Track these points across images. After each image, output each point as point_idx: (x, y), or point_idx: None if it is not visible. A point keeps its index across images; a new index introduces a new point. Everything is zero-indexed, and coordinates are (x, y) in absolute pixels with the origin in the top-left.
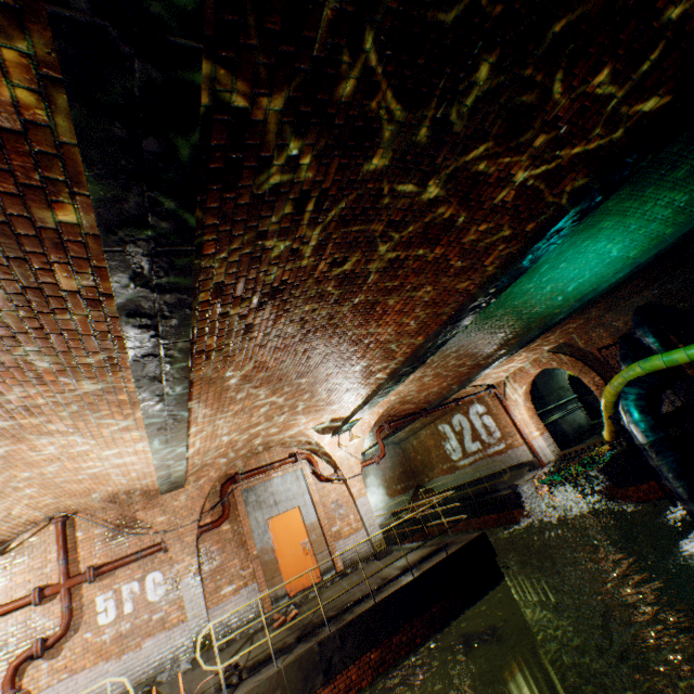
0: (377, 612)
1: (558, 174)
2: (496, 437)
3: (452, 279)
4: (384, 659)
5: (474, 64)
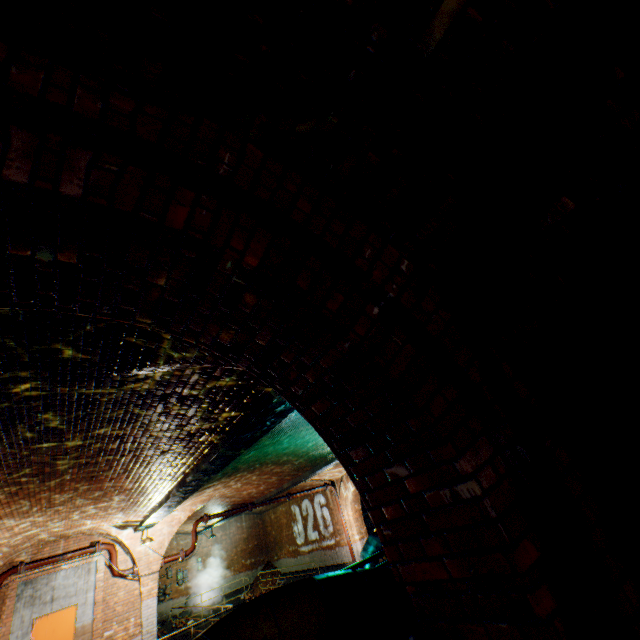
0: None
1: (196, 434)
2: (329, 531)
3: (161, 466)
4: None
5: (47, 416)
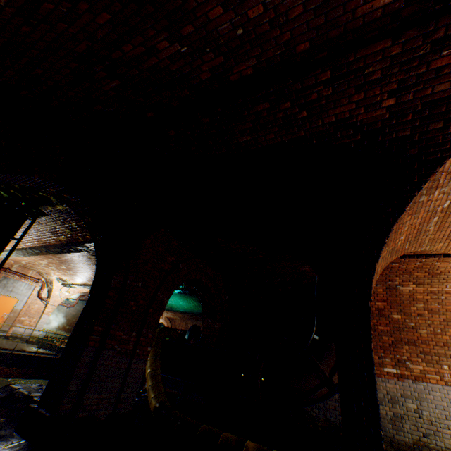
0: (10, 355)
1: None
2: None
3: None
4: None
5: None
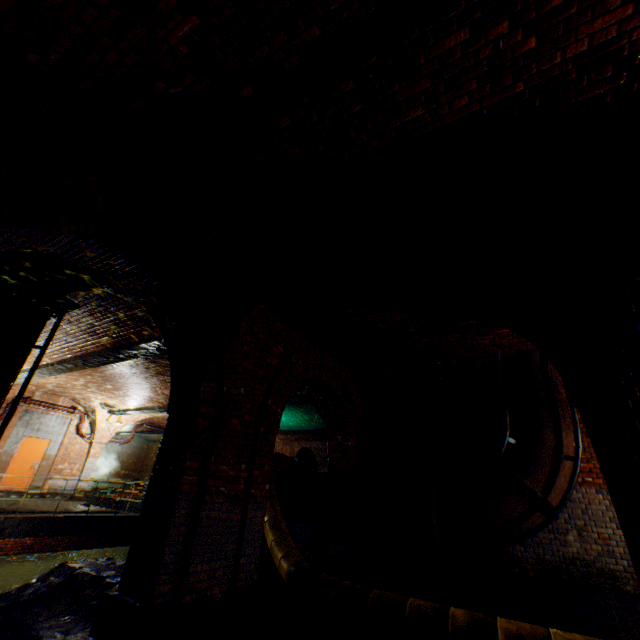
0: (52, 520)
1: None
2: None
3: None
4: (34, 546)
5: None
